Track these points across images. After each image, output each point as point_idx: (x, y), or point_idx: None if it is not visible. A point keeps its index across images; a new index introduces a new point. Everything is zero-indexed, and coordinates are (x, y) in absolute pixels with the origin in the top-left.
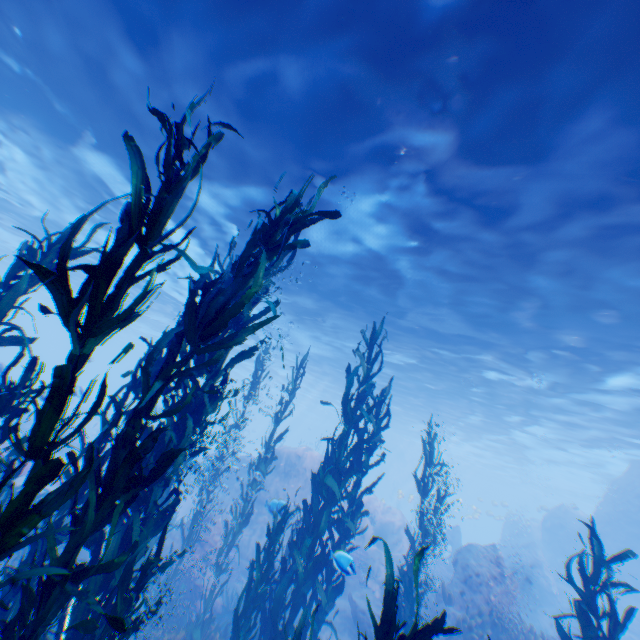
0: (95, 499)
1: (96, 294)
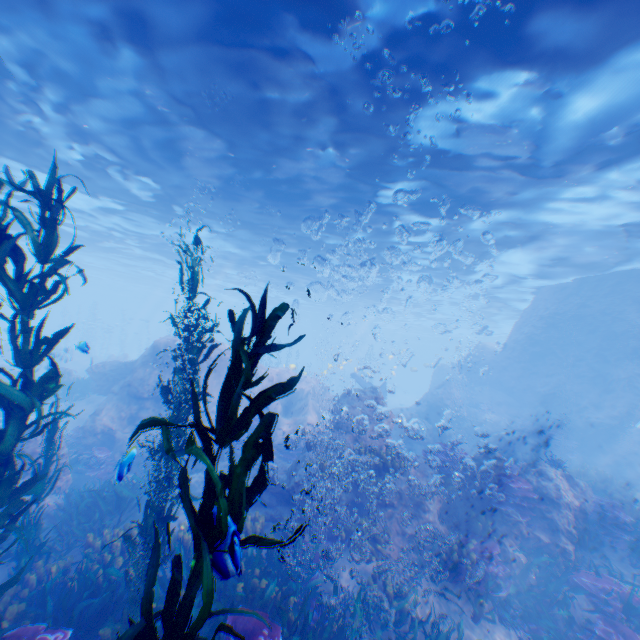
0: None
1: None
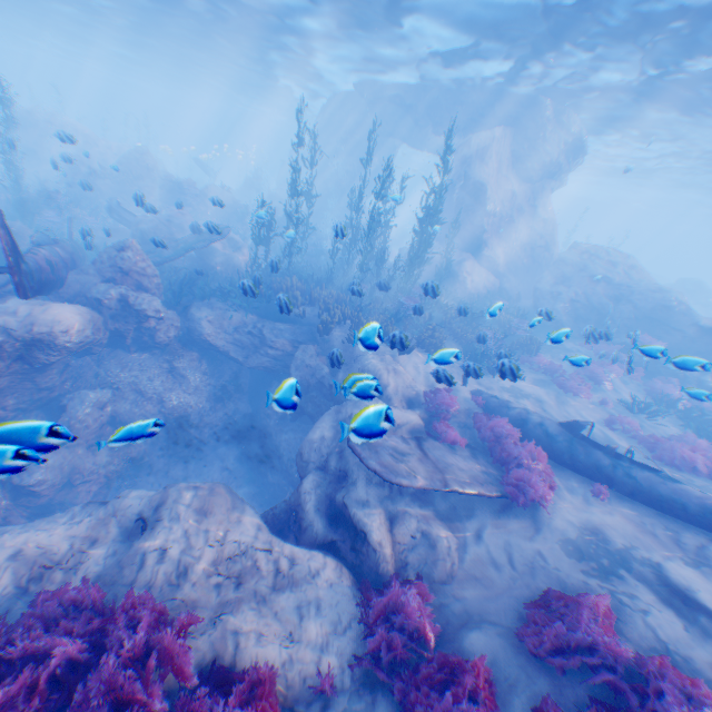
0: None
1: None
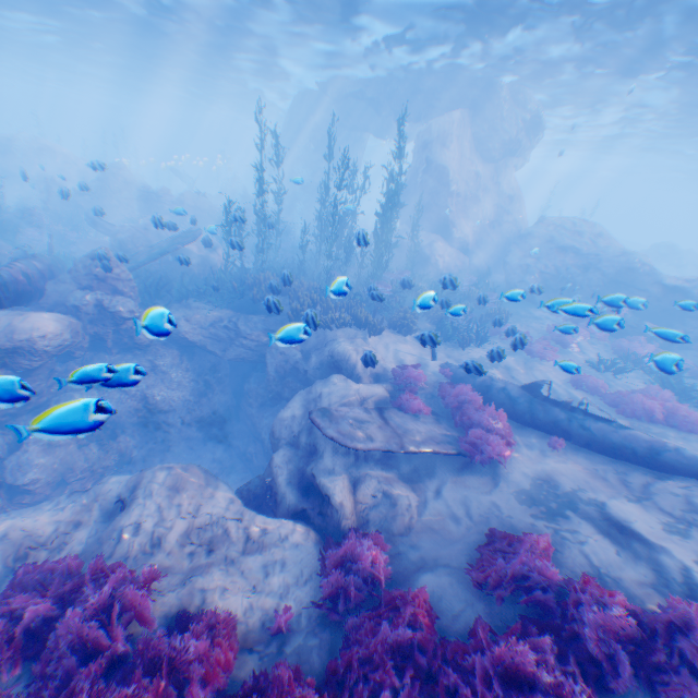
0: None
1: None
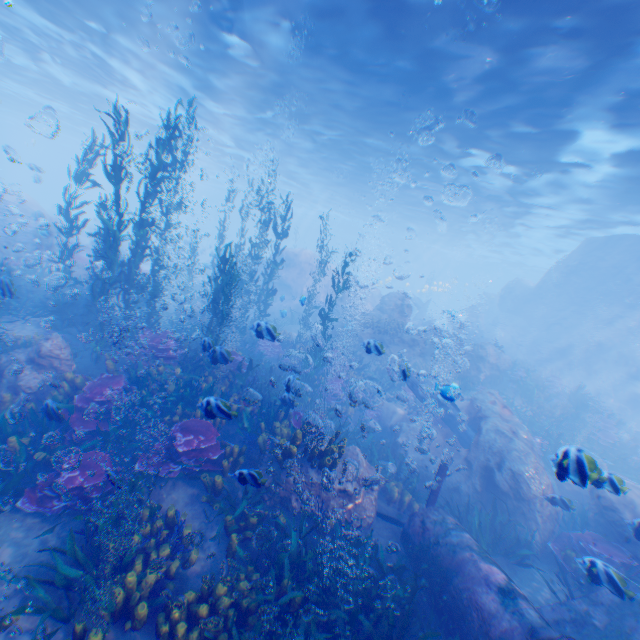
0: (138, 230)
1: (115, 174)
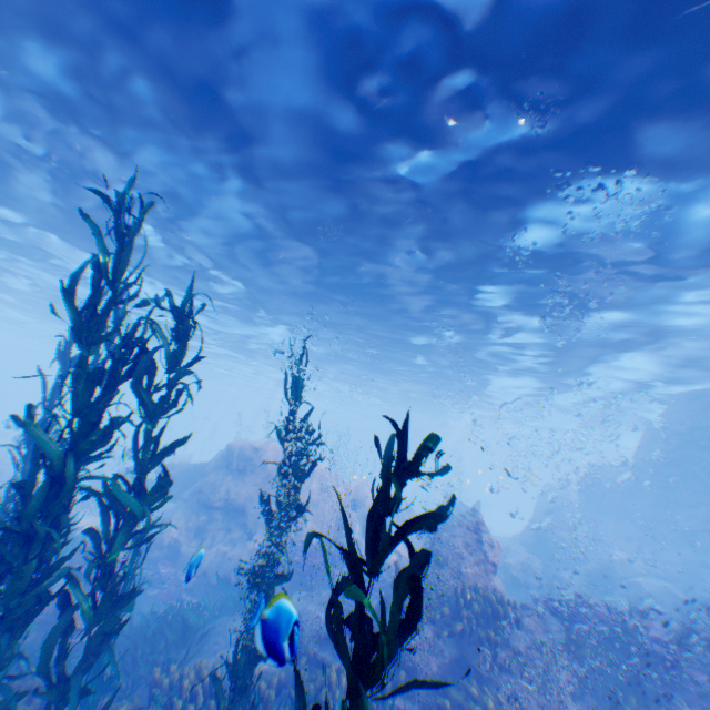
0: None
1: None
